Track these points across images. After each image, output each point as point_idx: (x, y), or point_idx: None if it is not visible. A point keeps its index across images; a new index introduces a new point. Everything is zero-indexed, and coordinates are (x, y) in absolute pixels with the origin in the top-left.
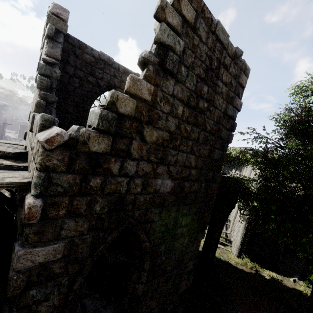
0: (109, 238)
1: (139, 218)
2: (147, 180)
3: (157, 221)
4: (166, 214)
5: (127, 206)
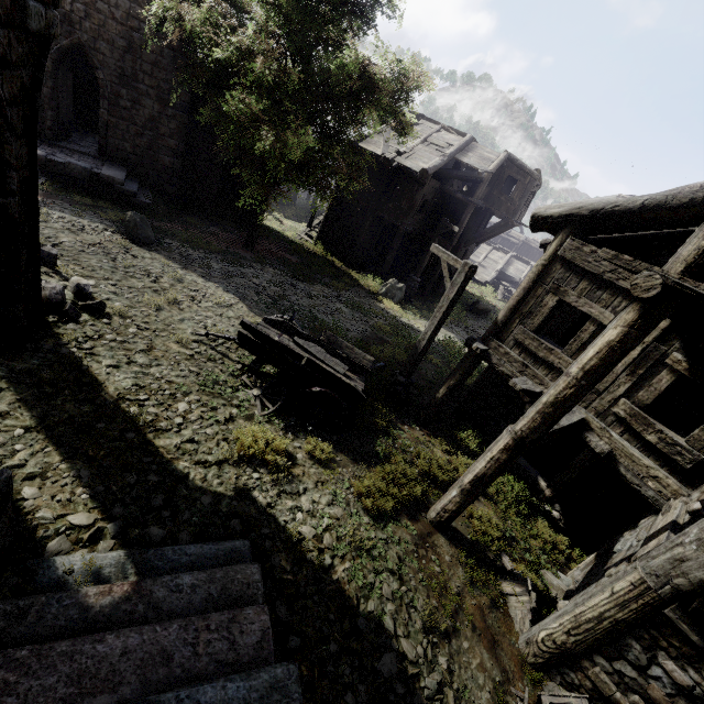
0: (64, 42)
1: (89, 43)
2: (89, 10)
3: (111, 59)
4: (119, 57)
5: (75, 25)
